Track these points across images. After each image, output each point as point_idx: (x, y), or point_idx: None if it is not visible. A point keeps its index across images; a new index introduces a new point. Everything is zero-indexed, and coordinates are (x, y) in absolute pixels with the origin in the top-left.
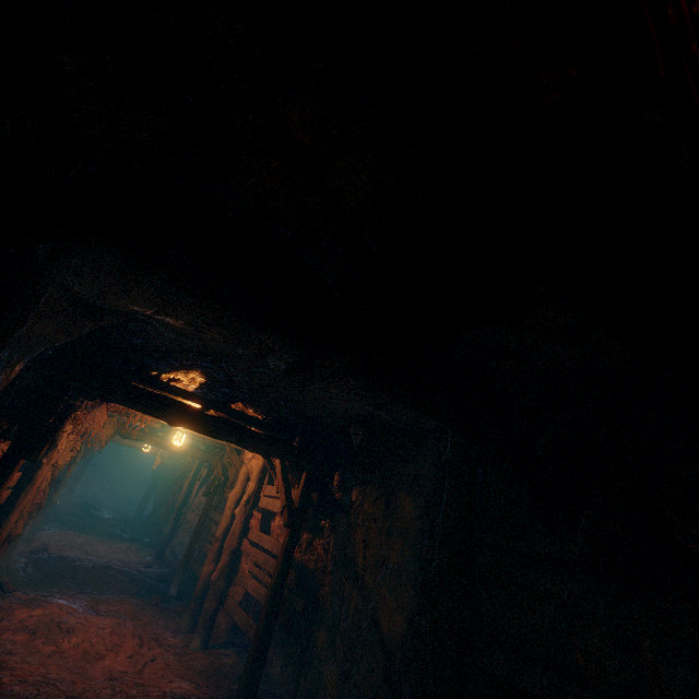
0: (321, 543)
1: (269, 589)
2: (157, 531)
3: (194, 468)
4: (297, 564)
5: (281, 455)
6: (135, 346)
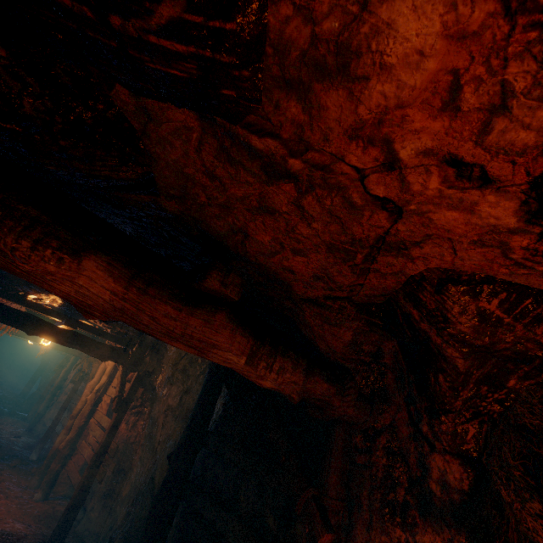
0: (142, 424)
1: (93, 455)
2: (34, 408)
3: (72, 359)
4: (123, 438)
5: (116, 360)
6: (3, 275)
